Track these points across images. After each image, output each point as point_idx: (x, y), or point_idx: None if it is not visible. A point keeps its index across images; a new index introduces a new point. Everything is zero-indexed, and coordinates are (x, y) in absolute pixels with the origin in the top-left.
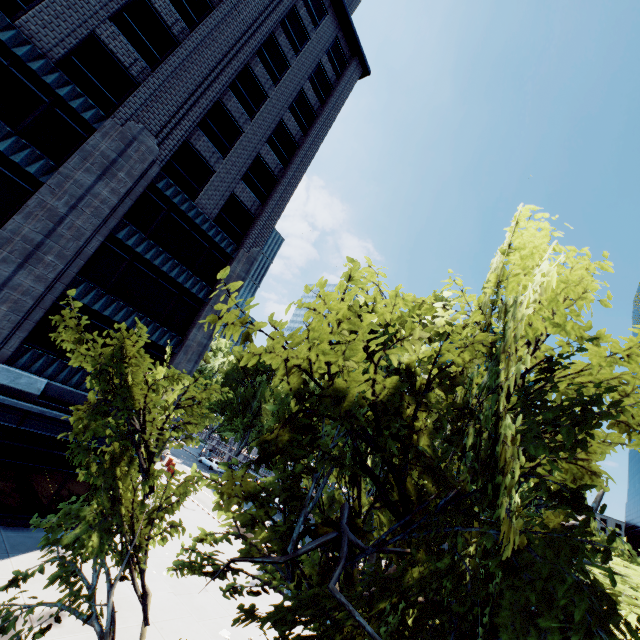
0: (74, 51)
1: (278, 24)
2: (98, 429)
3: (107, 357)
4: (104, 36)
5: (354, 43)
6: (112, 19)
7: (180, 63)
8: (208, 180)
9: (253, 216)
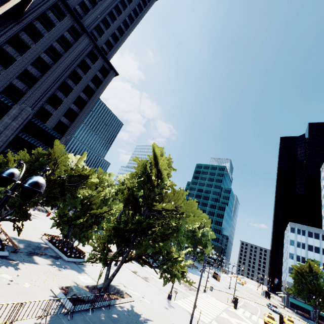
0: (6, 88)
1: (77, 66)
2: (2, 170)
3: (4, 161)
4: (14, 83)
5: (111, 66)
6: (17, 77)
7: (39, 86)
8: (50, 117)
9: (68, 126)
